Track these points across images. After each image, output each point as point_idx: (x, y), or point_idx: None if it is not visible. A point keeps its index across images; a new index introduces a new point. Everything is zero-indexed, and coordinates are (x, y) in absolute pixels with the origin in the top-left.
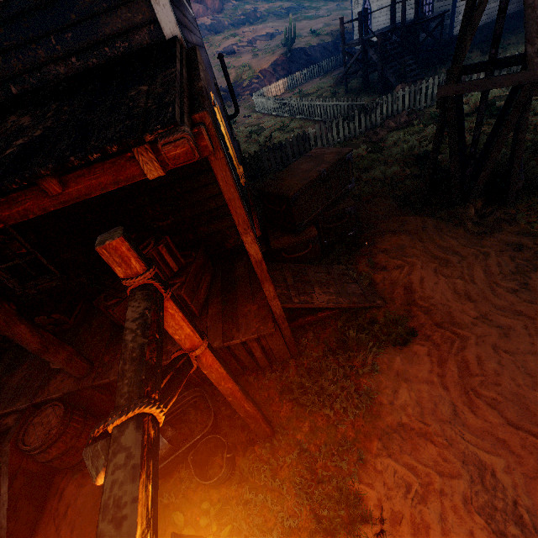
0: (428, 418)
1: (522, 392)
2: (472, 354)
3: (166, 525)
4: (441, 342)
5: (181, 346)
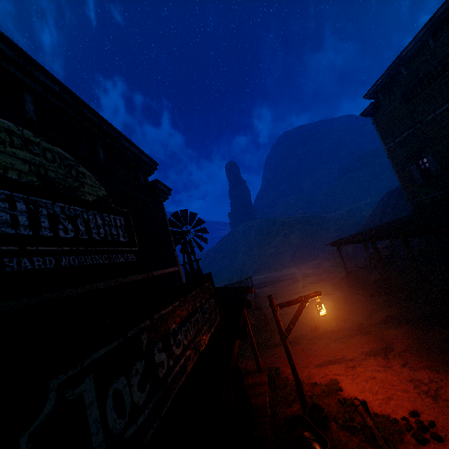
0: (304, 371)
1: (299, 356)
2: (286, 361)
3: (349, 448)
4: (280, 365)
5: (261, 400)
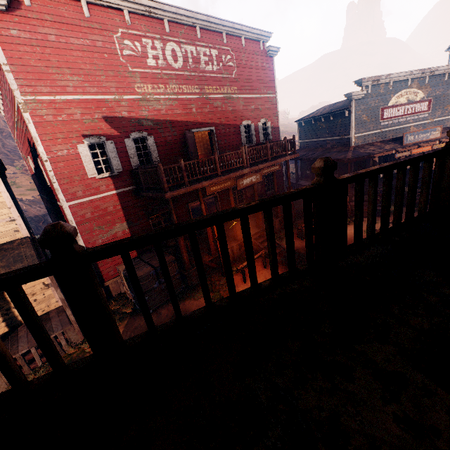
0: None
1: None
2: None
3: None
4: None
5: None
